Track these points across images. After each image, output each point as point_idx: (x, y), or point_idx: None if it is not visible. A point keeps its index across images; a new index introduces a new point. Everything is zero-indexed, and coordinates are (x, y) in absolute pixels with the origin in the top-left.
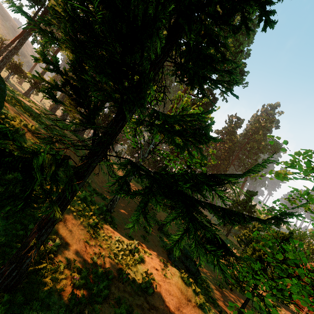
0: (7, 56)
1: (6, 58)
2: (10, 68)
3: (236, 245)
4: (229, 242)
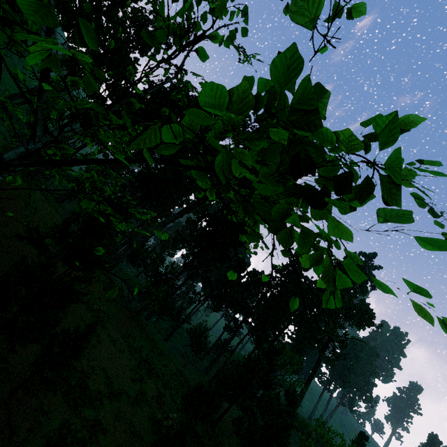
0: (11, 96)
1: (9, 98)
2: (30, 125)
3: (211, 442)
4: (201, 430)
